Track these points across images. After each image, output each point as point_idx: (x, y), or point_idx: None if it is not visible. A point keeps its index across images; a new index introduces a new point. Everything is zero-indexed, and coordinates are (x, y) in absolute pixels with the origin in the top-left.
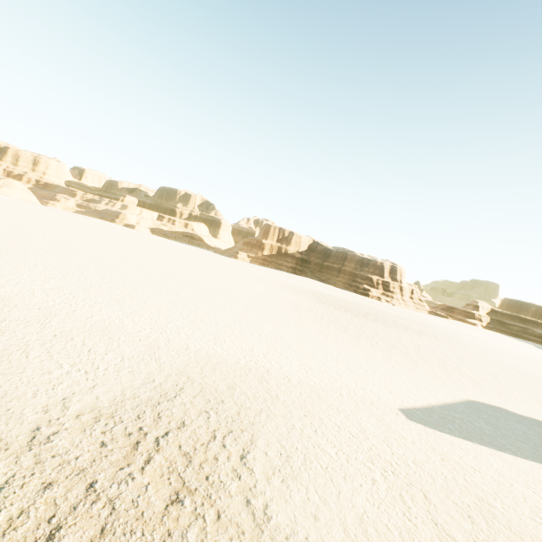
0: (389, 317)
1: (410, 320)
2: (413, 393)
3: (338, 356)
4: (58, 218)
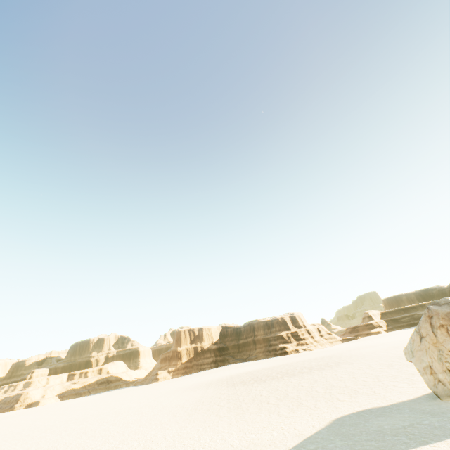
0: (301, 364)
1: (321, 358)
2: (275, 445)
3: (206, 445)
4: None
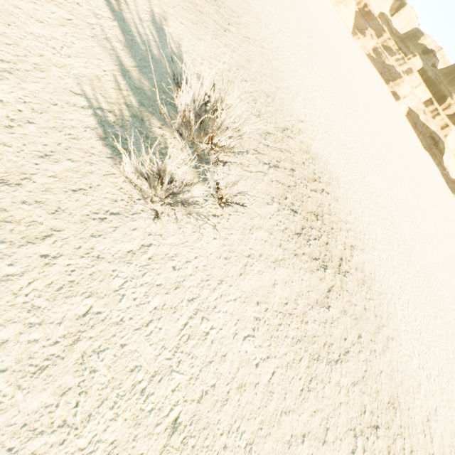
0: None
1: None
2: None
3: None
4: (359, 61)
